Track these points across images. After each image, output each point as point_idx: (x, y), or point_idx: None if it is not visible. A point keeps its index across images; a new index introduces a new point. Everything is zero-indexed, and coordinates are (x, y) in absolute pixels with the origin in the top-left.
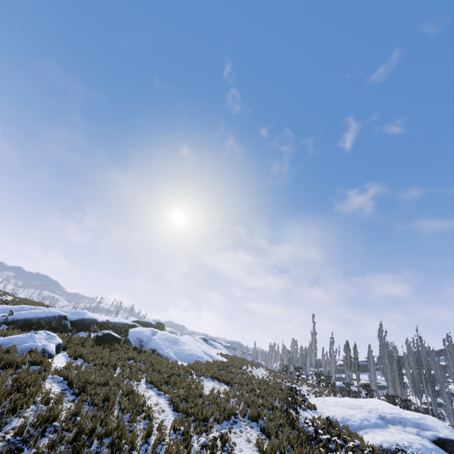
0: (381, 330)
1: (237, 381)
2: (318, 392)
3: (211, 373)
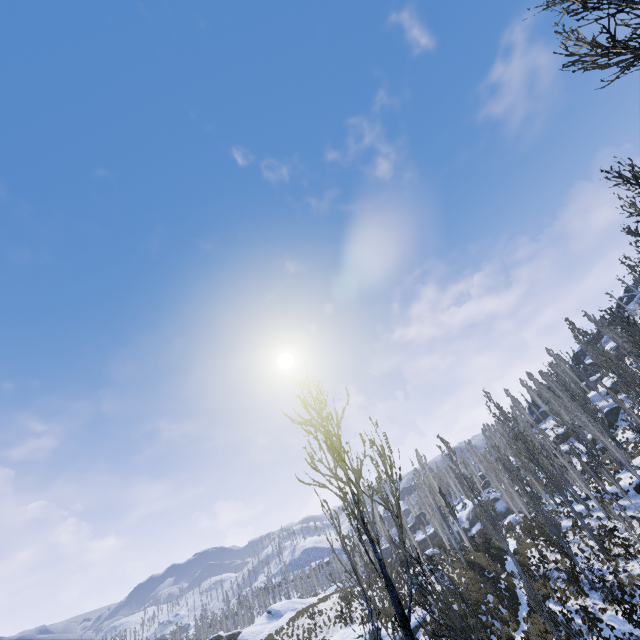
0: (420, 457)
1: None
2: None
3: None
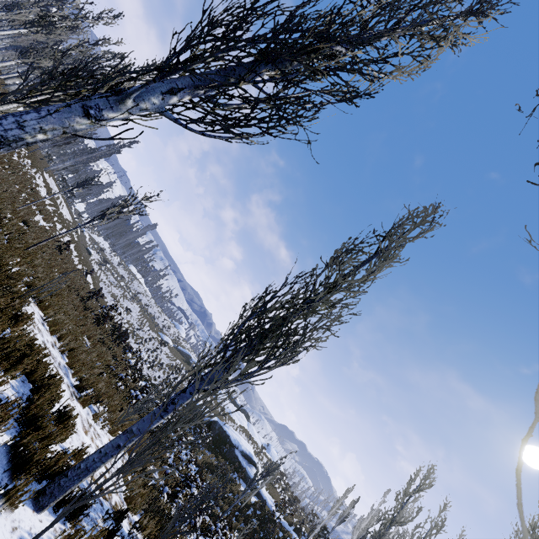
0: None
1: None
2: None
3: None
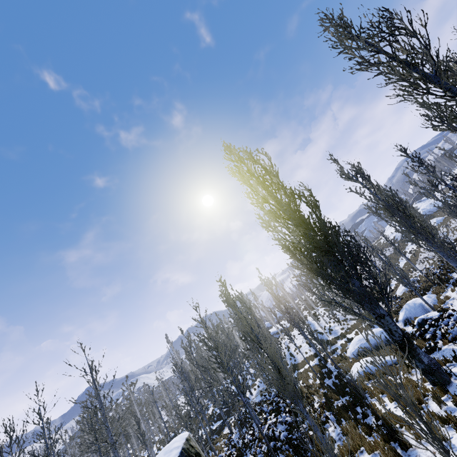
0: None
1: None
2: None
3: None
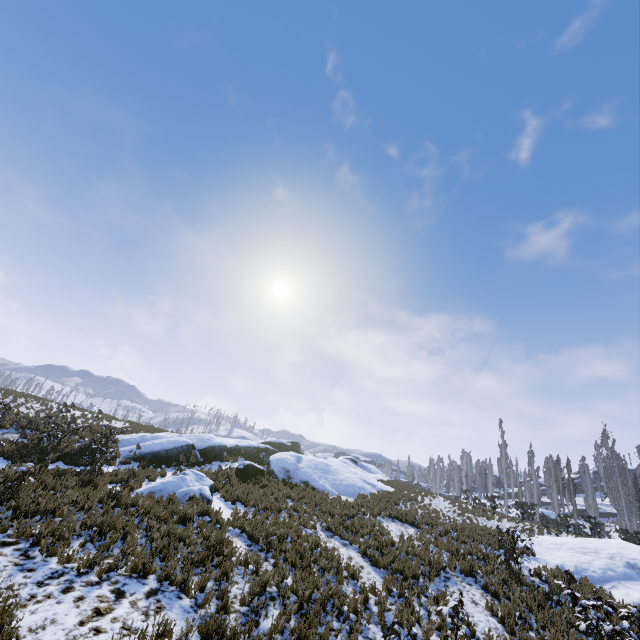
0: (606, 439)
1: (424, 520)
2: (527, 530)
3: (388, 511)
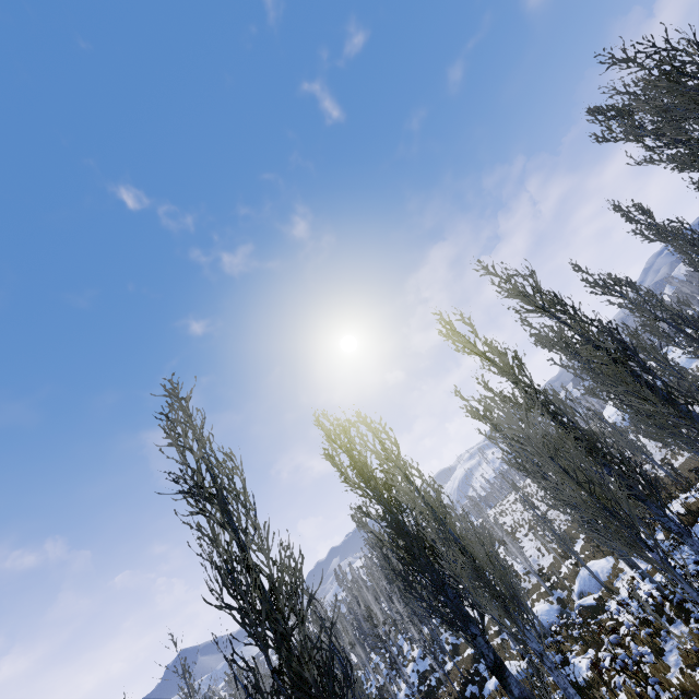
0: None
1: None
2: None
3: None
